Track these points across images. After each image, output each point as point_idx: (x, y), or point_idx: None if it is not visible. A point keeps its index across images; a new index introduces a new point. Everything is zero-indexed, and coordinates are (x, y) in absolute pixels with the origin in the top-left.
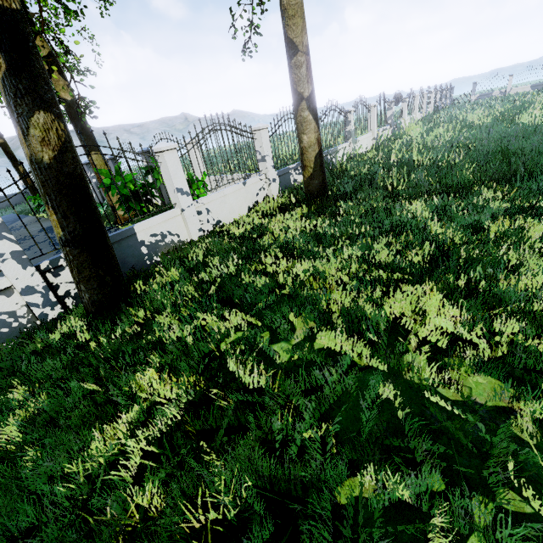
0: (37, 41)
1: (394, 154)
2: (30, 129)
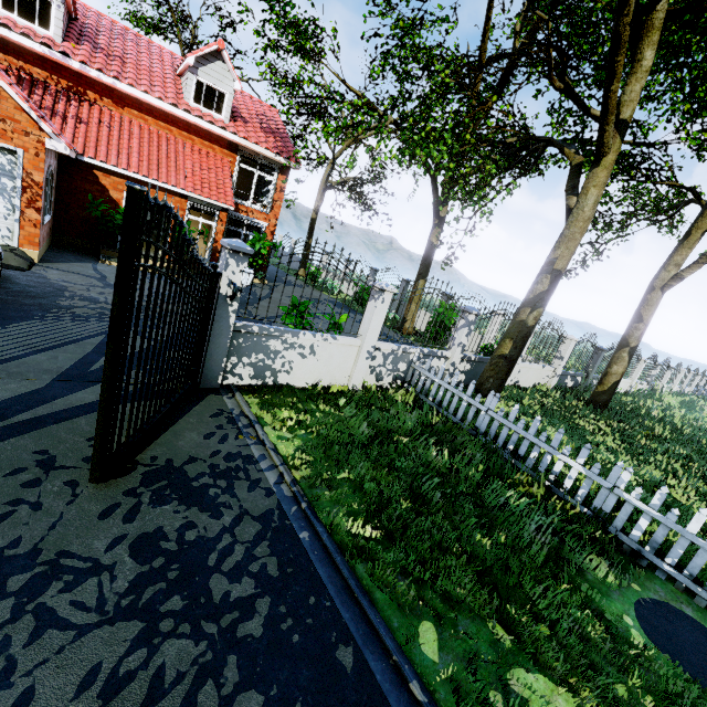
0: (444, 208)
1: (657, 411)
2: (534, 312)
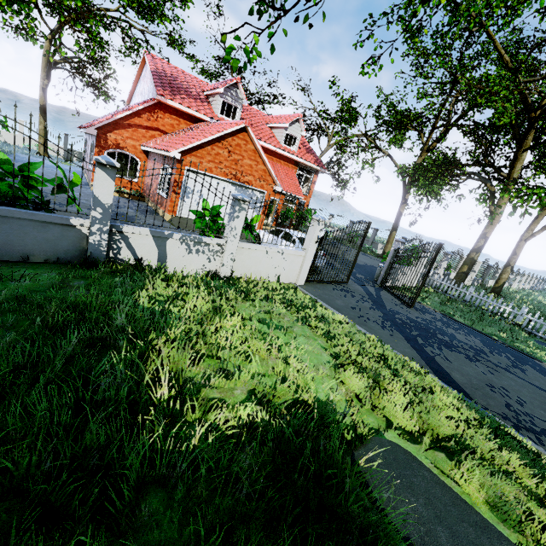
0: (408, 194)
1: (519, 296)
2: (477, 254)
